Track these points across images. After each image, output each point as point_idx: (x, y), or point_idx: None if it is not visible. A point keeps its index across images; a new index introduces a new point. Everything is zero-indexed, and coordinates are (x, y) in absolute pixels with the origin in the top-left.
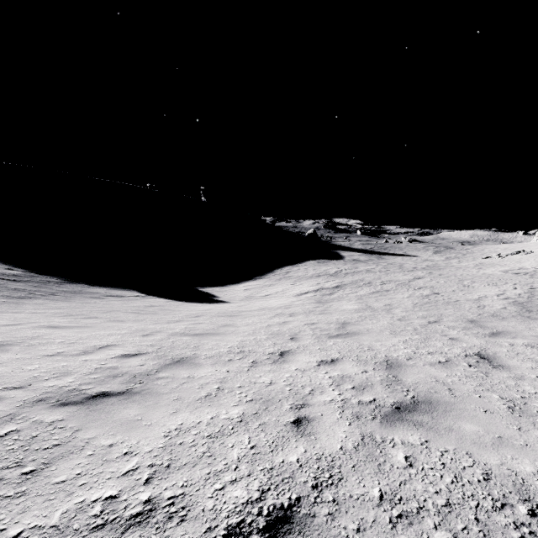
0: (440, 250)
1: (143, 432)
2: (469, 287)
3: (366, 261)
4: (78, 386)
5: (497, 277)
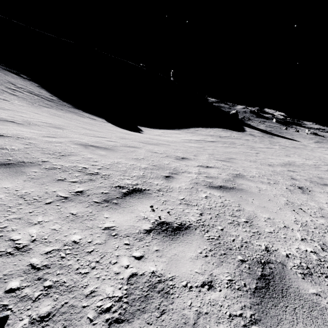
0: (321, 141)
1: (4, 126)
2: (286, 156)
3: (258, 136)
4: (9, 119)
5: (322, 158)
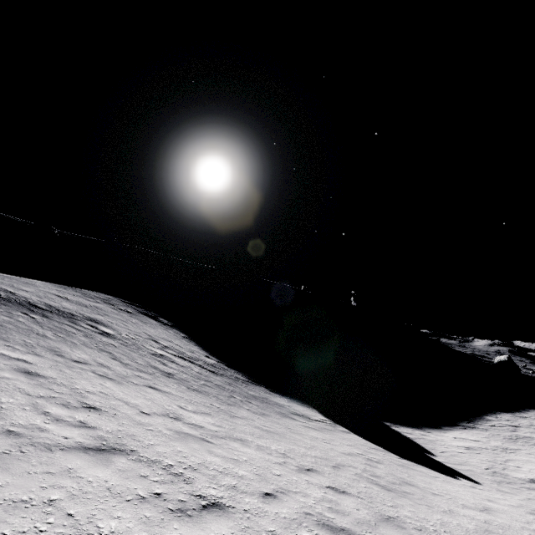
0: None
1: None
2: None
3: None
4: None
5: None
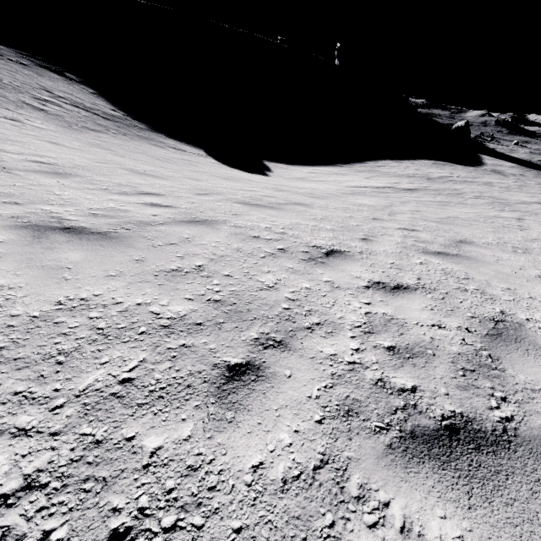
0: None
1: None
2: None
3: (512, 175)
4: None
5: None
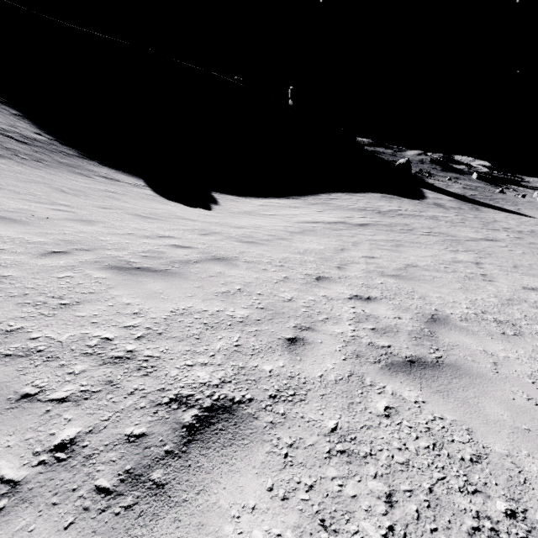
0: None
1: None
2: None
3: (452, 208)
4: None
5: None
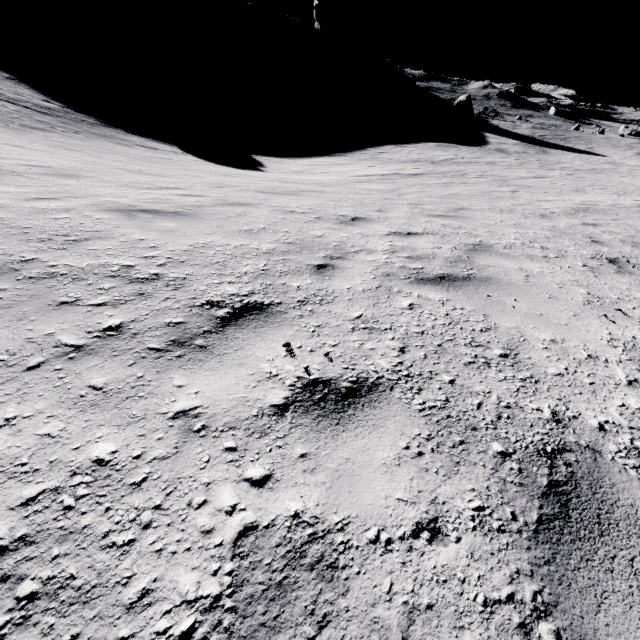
0: None
1: None
2: (577, 192)
3: (515, 153)
4: None
5: None
